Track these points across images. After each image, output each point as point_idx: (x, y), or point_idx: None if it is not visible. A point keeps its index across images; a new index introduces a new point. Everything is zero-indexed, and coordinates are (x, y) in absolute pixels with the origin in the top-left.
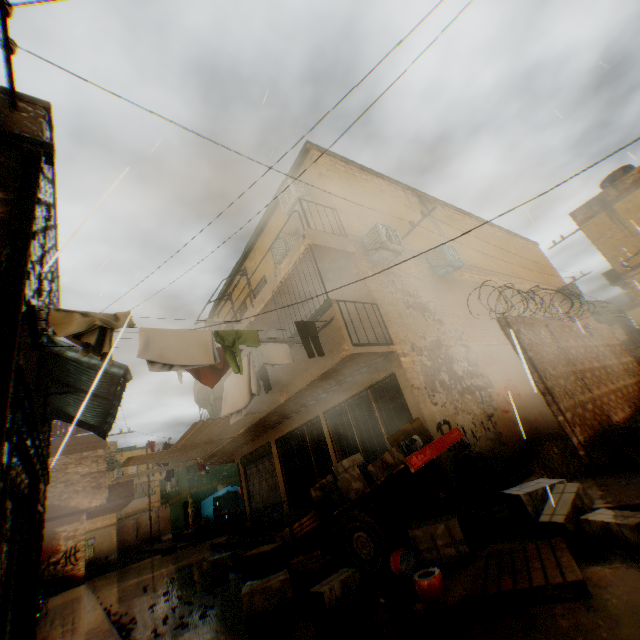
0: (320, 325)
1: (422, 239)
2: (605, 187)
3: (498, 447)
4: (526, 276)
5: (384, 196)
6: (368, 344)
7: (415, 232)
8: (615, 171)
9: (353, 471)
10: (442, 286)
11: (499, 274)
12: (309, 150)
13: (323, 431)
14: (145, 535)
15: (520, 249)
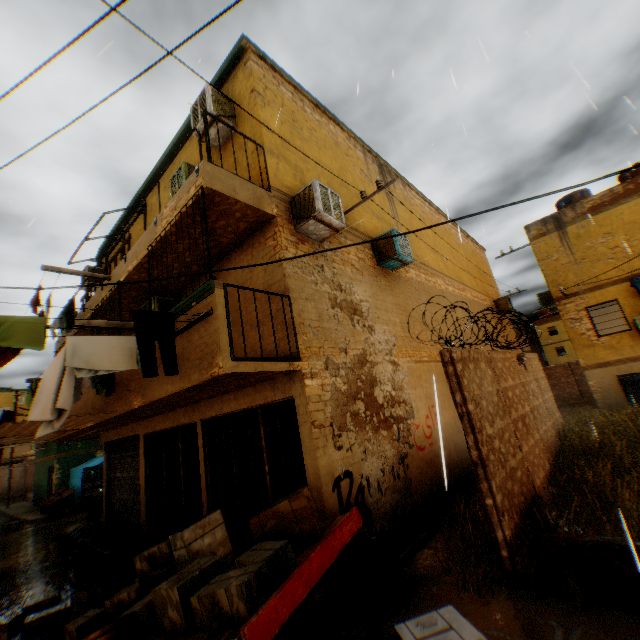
0: (194, 316)
1: (372, 218)
2: (561, 207)
3: (405, 500)
4: (470, 283)
5: (338, 151)
6: (259, 358)
7: (366, 207)
8: (574, 192)
9: (171, 590)
10: (383, 282)
11: (446, 277)
12: (245, 51)
13: (197, 444)
14: (6, 491)
15: (469, 252)
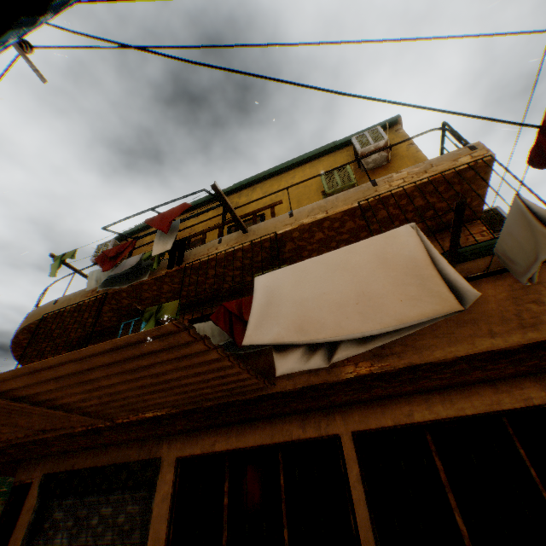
0: None
1: None
2: None
3: None
4: None
5: None
6: None
7: None
8: None
9: None
10: None
11: None
12: (396, 124)
13: (348, 473)
14: None
15: None
